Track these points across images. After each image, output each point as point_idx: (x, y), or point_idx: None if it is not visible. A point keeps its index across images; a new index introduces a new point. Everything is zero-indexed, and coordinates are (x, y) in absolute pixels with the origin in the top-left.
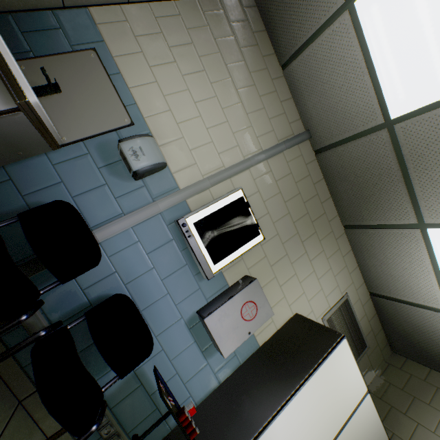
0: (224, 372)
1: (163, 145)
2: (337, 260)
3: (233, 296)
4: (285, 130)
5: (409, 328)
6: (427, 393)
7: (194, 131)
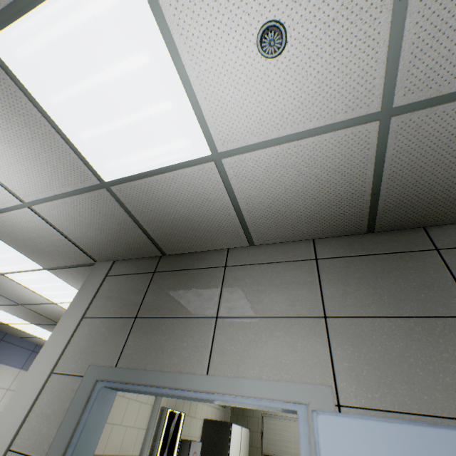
0: None
1: (120, 449)
2: None
3: None
4: None
5: None
6: None
7: (131, 412)
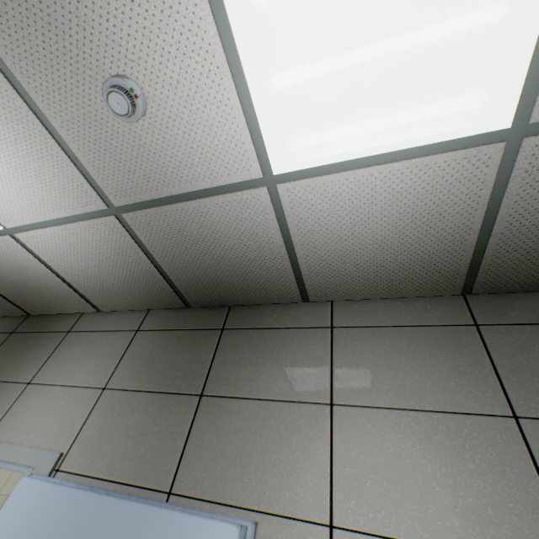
0: None
1: None
2: None
3: None
4: None
5: None
6: None
7: None
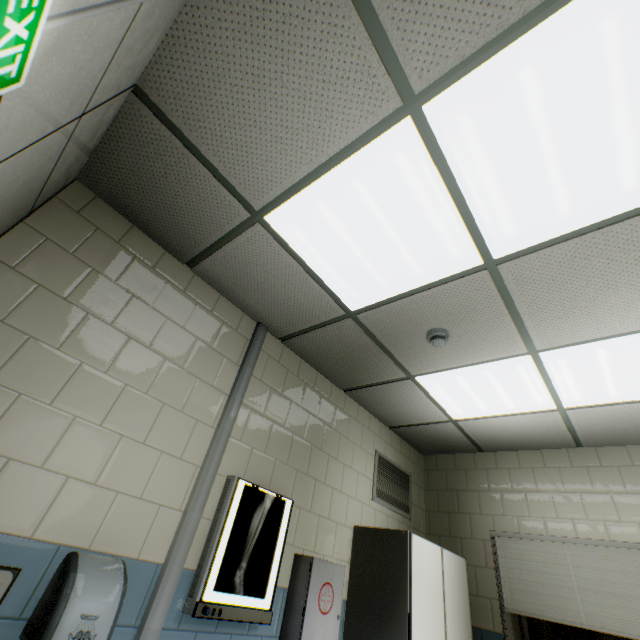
0: None
1: (95, 539)
2: (355, 428)
3: (306, 608)
4: (237, 344)
5: (429, 438)
6: (462, 480)
7: (129, 466)
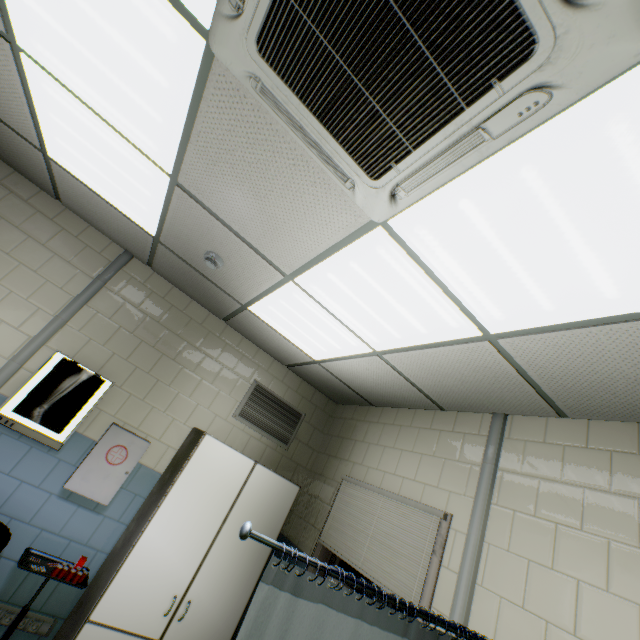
0: (130, 515)
1: None
2: (230, 355)
3: (91, 452)
4: (98, 263)
5: (321, 382)
6: (351, 429)
7: None
